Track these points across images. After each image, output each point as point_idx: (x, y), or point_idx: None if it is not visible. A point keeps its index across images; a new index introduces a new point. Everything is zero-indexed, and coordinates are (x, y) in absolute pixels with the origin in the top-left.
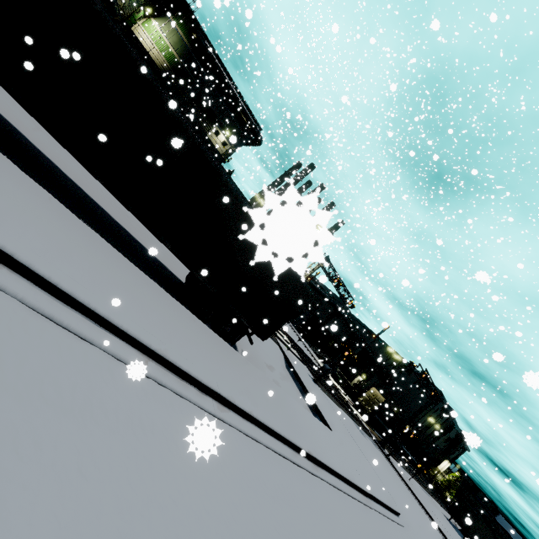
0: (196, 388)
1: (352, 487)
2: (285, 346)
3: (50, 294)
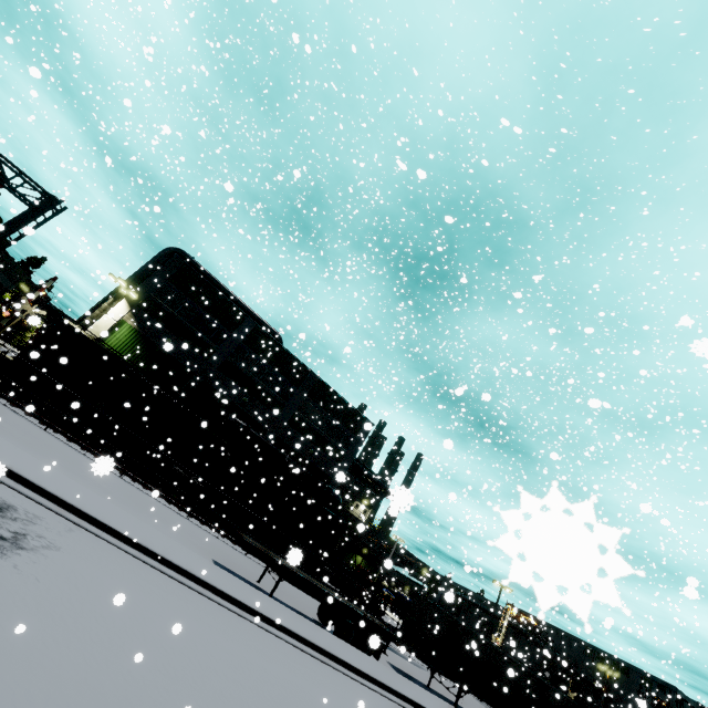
0: None
1: None
2: None
3: None
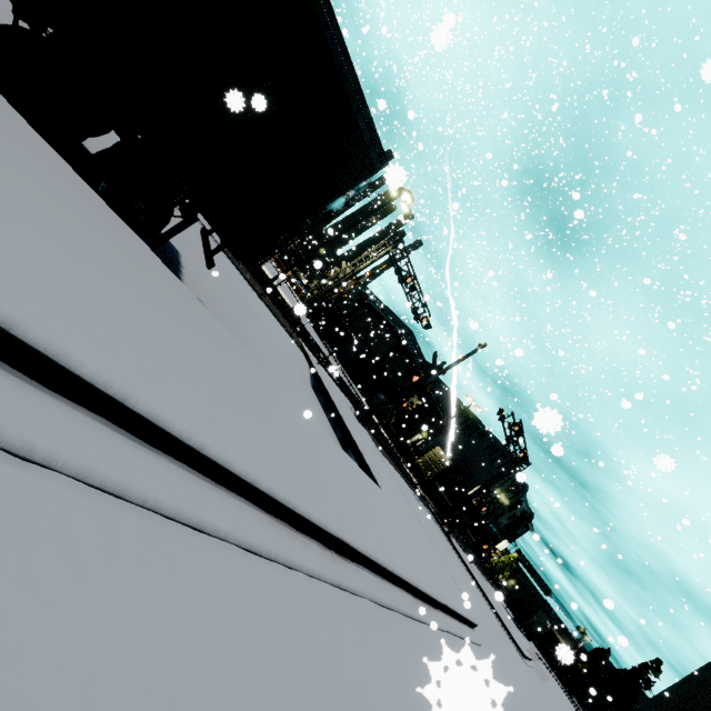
0: None
1: (412, 594)
2: (315, 359)
3: None
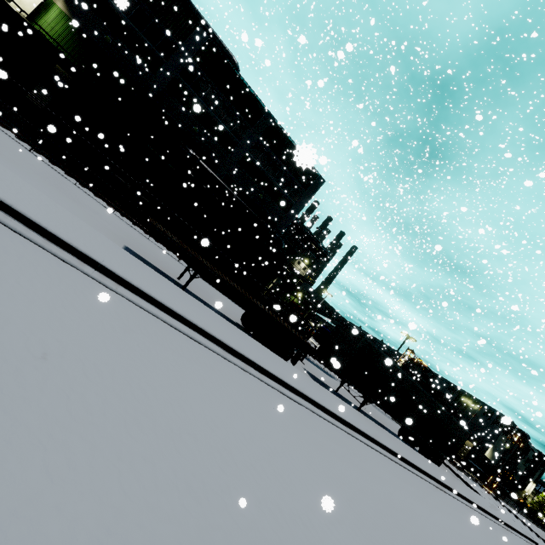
0: (478, 508)
1: (518, 533)
2: None
3: (458, 495)
